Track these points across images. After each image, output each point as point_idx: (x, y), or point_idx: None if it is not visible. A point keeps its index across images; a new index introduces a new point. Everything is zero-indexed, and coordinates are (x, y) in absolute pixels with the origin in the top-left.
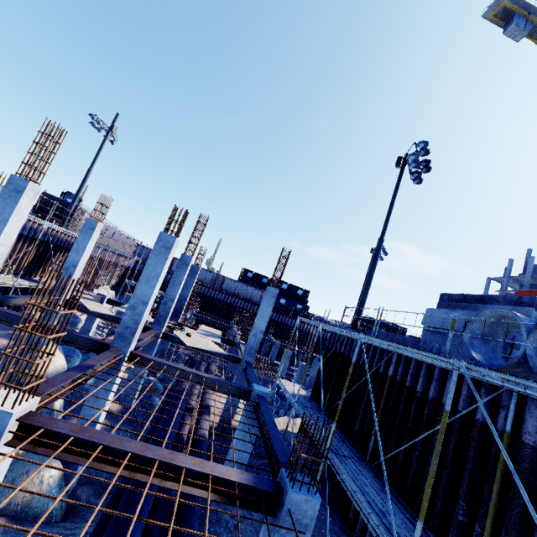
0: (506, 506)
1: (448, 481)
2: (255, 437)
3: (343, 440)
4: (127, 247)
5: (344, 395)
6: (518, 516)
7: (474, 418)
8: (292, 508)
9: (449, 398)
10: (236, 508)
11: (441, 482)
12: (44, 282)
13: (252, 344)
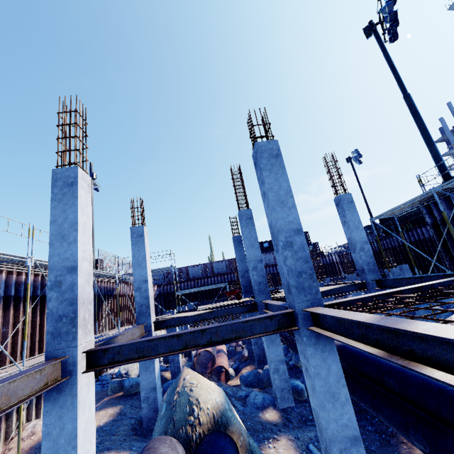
0: None
1: None
2: None
3: None
4: None
5: None
6: None
7: None
8: None
9: None
10: None
11: None
12: (106, 334)
13: (365, 260)
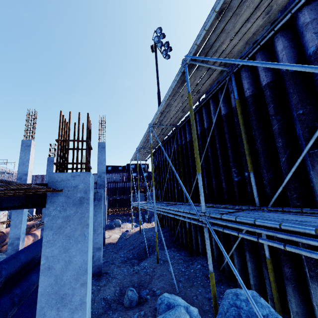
0: (255, 145)
1: (223, 166)
2: (102, 224)
3: (170, 203)
4: (11, 178)
5: (166, 182)
6: (262, 141)
7: (222, 119)
8: (58, 188)
9: (187, 83)
10: (102, 280)
11: (220, 171)
12: None
13: (99, 183)
